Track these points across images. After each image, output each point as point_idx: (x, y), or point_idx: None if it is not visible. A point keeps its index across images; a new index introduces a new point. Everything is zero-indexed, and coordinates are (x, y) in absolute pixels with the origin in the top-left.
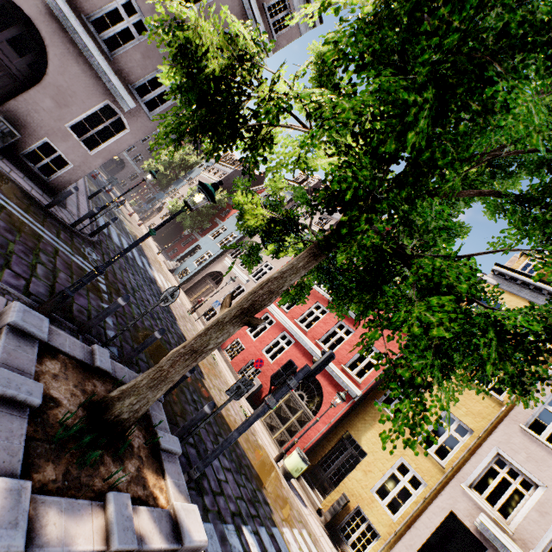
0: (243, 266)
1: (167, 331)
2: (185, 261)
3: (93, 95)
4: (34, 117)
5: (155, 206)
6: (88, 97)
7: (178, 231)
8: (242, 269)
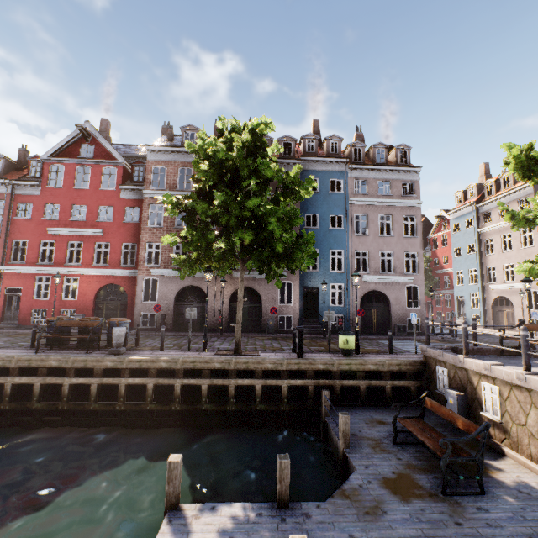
0: (510, 280)
1: None
2: (464, 313)
3: (401, 289)
4: (399, 315)
5: None
6: (401, 292)
7: None
8: (512, 282)
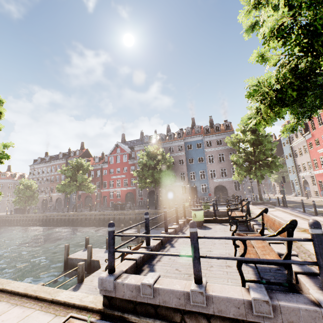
0: (305, 170)
1: (289, 203)
2: (294, 189)
3: (231, 183)
4: (231, 194)
5: (272, 186)
6: (231, 184)
7: (287, 184)
8: (305, 171)
